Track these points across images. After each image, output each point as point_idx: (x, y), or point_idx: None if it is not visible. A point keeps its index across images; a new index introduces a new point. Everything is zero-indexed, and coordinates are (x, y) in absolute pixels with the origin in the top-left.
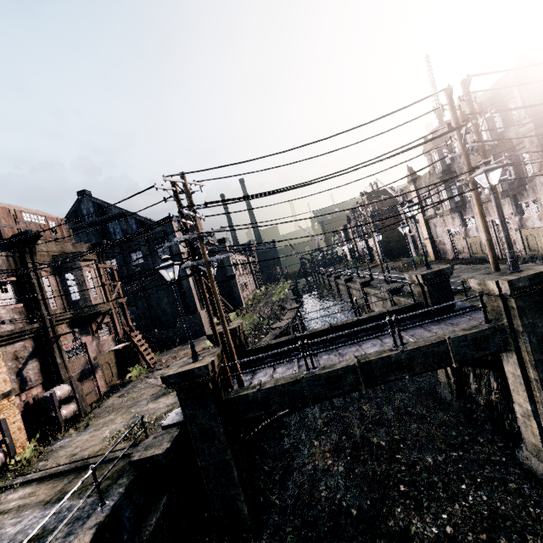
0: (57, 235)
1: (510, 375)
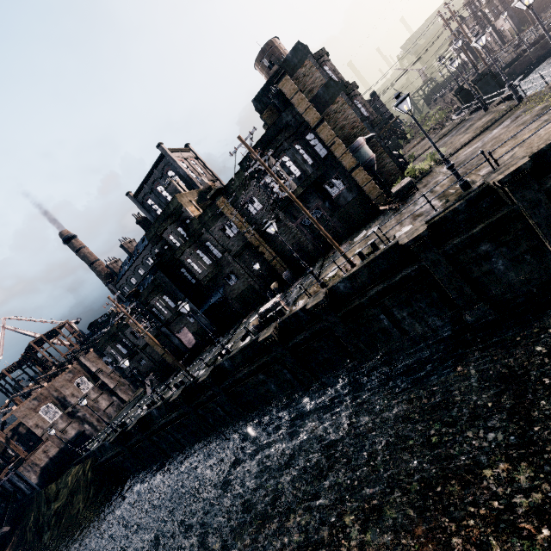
0: None
1: None
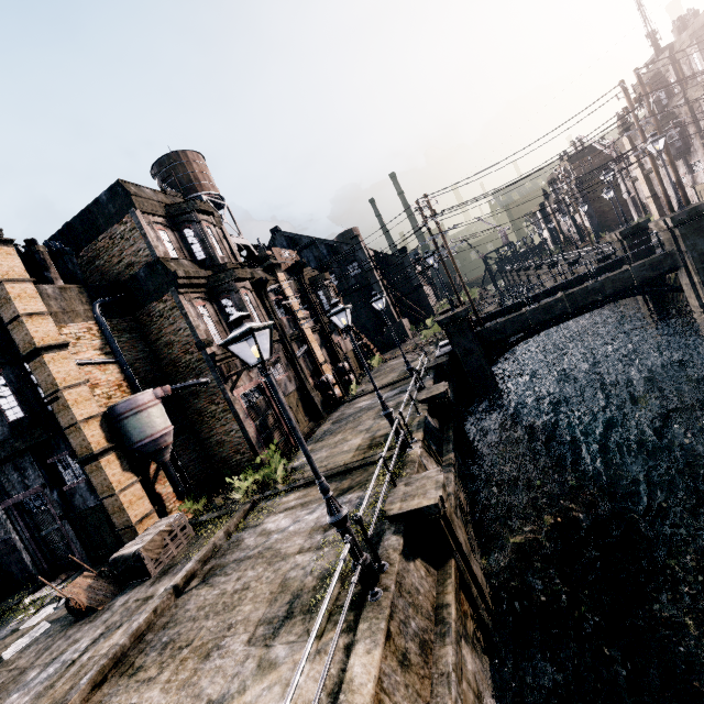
0: None
1: (684, 286)
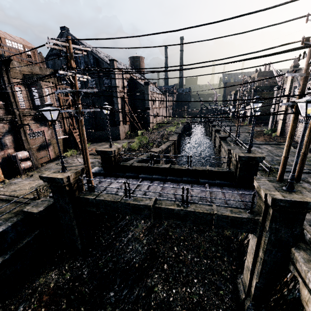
0: (31, 59)
1: (250, 245)
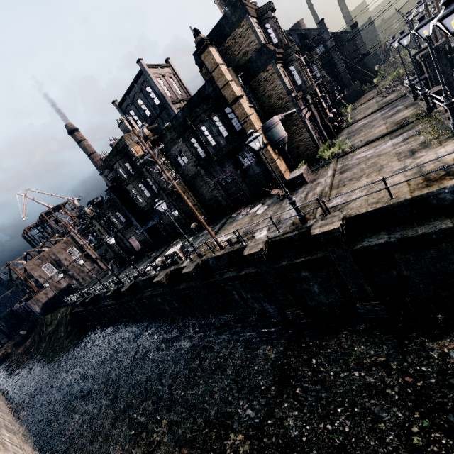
0: None
1: None
